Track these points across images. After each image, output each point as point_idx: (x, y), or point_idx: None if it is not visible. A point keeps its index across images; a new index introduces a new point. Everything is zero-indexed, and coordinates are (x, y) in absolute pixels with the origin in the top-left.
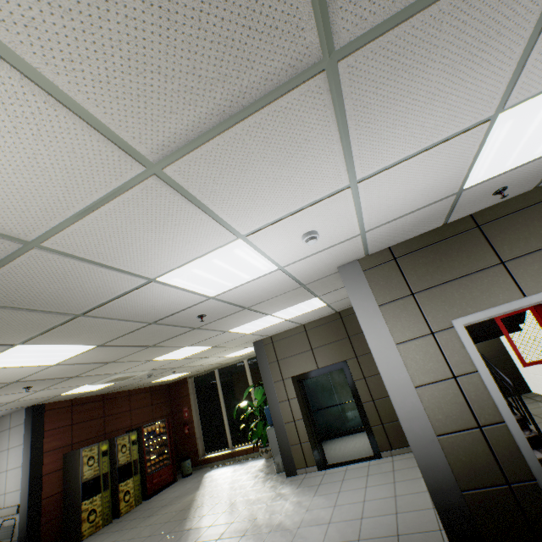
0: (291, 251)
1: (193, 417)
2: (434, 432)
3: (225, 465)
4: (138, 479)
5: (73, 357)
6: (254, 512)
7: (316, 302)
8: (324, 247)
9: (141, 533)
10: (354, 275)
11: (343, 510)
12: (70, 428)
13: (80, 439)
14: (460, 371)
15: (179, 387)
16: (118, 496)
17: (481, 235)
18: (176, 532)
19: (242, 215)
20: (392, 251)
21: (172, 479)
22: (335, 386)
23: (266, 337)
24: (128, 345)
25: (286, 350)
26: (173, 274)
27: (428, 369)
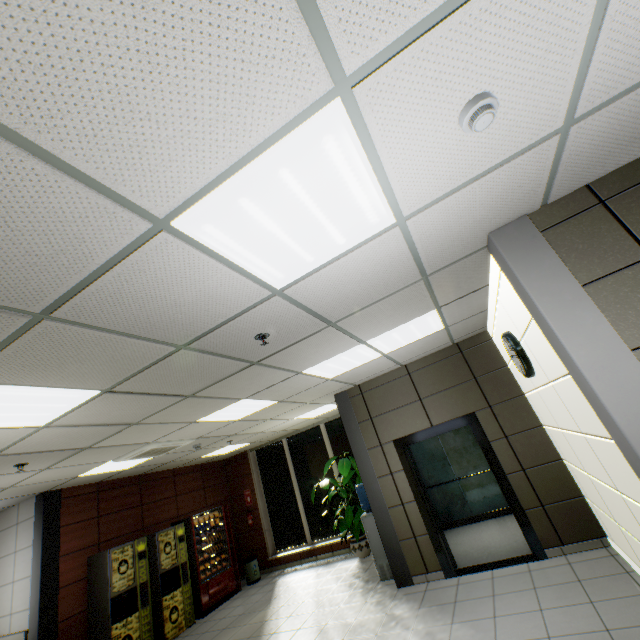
0: (429, 169)
1: (258, 503)
2: None
3: (304, 567)
4: (188, 590)
5: (69, 413)
6: None
7: (432, 321)
8: (488, 165)
9: None
10: (523, 241)
11: None
12: (96, 521)
13: (110, 535)
14: None
15: (237, 464)
16: (161, 615)
17: None
18: None
19: None
20: (594, 191)
21: (234, 588)
22: (450, 454)
23: (352, 387)
24: (152, 392)
25: (382, 402)
26: (201, 211)
27: None
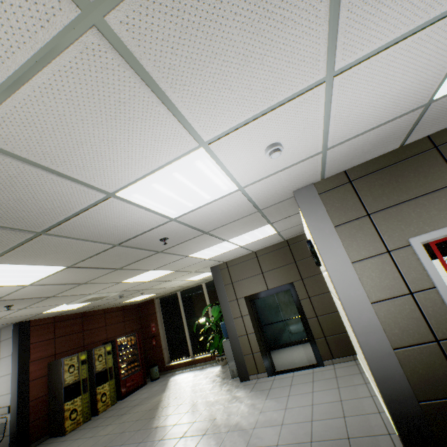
0: (253, 169)
1: (159, 332)
2: (391, 345)
3: (187, 371)
4: (113, 383)
5: (45, 278)
6: (213, 413)
7: (268, 229)
8: (285, 166)
9: (115, 429)
10: (310, 198)
11: (294, 412)
12: (53, 341)
13: (62, 350)
14: (417, 287)
15: (147, 306)
16: (96, 398)
17: (439, 155)
18: (145, 429)
19: (205, 112)
20: (347, 175)
21: (142, 383)
22: (281, 305)
23: (222, 263)
24: (96, 267)
25: (240, 273)
26: (132, 189)
27: (384, 286)
